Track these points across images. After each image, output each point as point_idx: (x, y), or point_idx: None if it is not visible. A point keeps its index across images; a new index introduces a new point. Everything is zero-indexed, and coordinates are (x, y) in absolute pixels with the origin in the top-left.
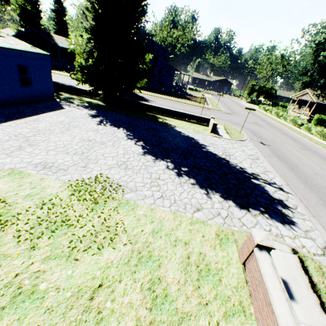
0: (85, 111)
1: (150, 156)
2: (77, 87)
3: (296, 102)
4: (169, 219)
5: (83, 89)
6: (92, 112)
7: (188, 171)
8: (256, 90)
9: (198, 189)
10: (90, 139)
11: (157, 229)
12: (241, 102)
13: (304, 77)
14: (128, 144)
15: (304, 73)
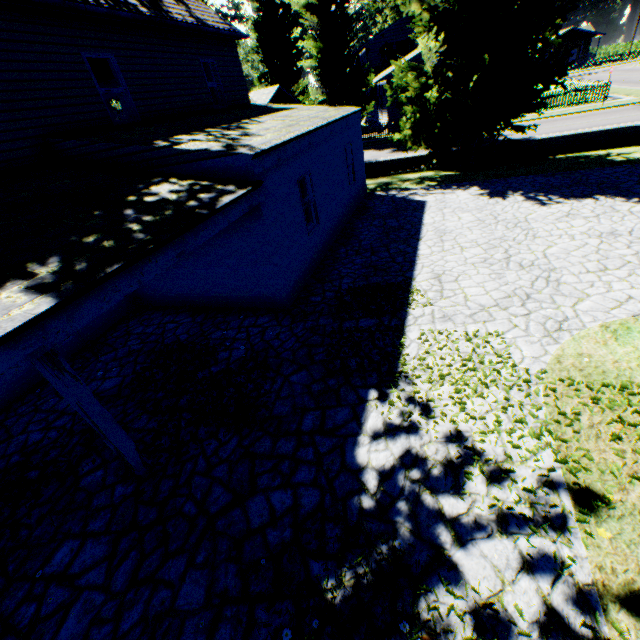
0: (462, 194)
1: None
2: (378, 160)
3: None
4: None
5: (391, 160)
6: (474, 190)
7: None
8: None
9: None
10: (605, 231)
11: None
12: None
13: None
14: None
15: None
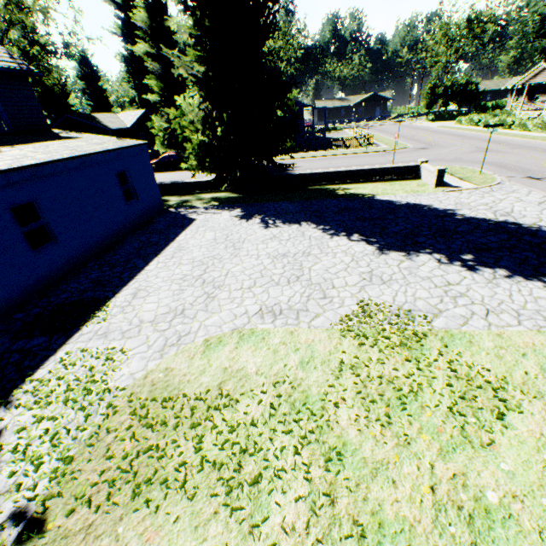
0: (226, 214)
1: (393, 253)
2: (184, 181)
3: (525, 91)
4: (544, 344)
5: (195, 182)
6: (236, 212)
7: (476, 258)
8: (440, 95)
9: (528, 283)
10: (282, 253)
11: (544, 365)
12: (419, 124)
13: (542, 42)
14: (341, 244)
15: (538, 35)
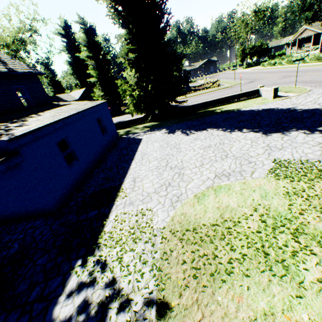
0: (158, 133)
1: (274, 134)
2: (125, 120)
3: (297, 43)
4: None
5: (131, 120)
6: (163, 131)
7: None
8: (247, 53)
9: None
10: (207, 145)
11: None
12: (239, 71)
13: (305, 14)
14: (239, 135)
15: (301, 11)
